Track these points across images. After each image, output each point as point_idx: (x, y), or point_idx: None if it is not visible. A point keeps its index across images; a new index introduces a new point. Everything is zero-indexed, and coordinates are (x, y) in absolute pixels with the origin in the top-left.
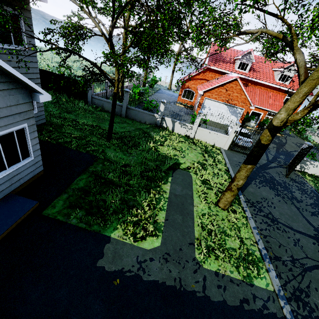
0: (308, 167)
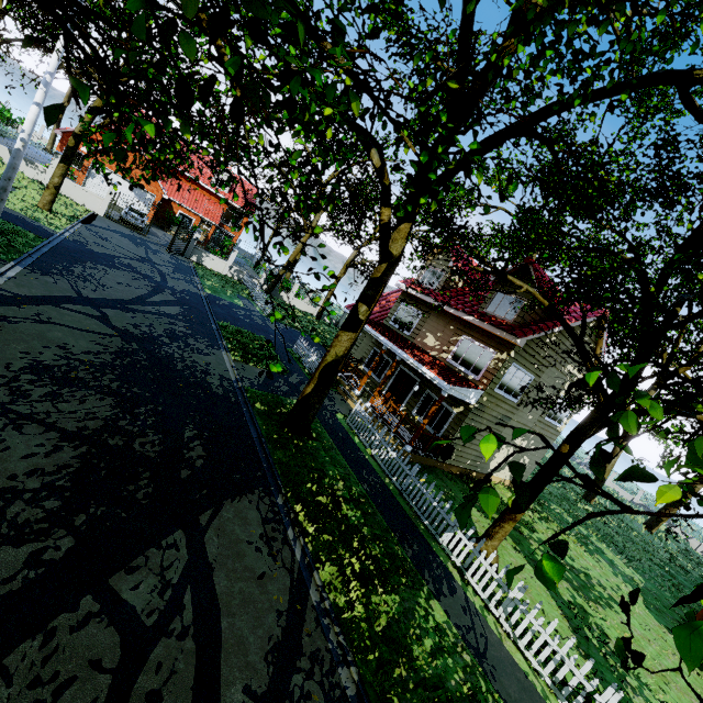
0: (205, 259)
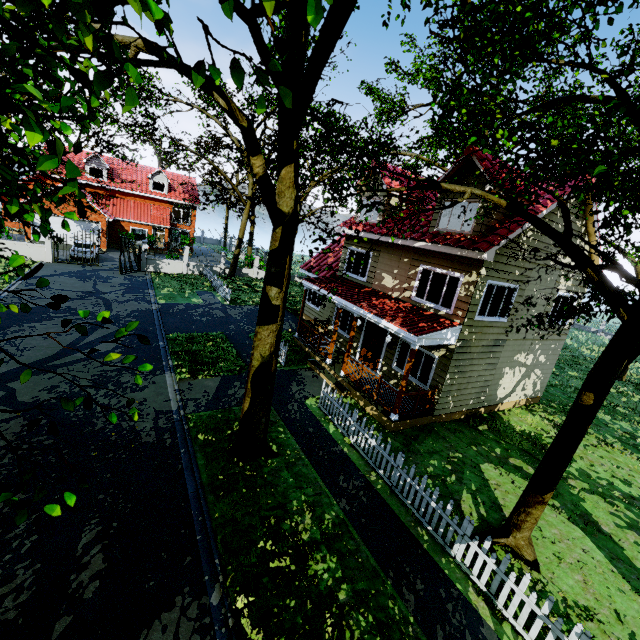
0: (162, 266)
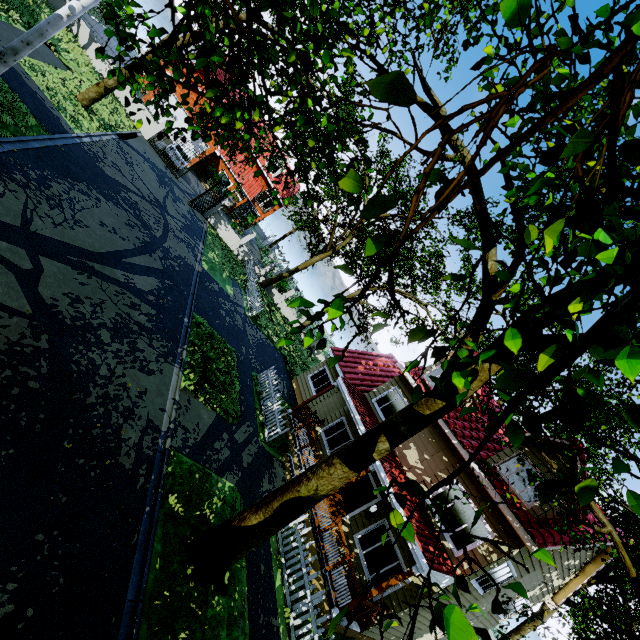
0: (221, 227)
